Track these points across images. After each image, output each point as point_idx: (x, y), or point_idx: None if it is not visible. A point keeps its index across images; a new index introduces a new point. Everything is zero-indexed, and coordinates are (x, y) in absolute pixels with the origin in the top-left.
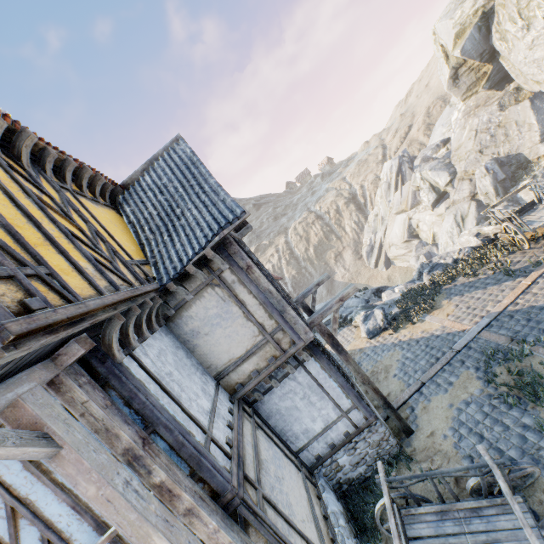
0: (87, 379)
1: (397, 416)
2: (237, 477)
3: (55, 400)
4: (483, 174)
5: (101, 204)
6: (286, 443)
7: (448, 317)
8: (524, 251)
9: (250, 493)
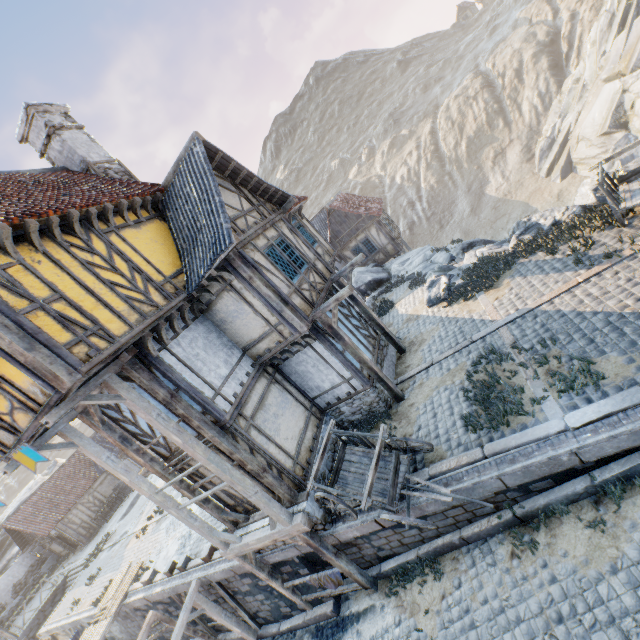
0: (139, 366)
1: (389, 388)
2: (232, 415)
3: (122, 380)
4: None
5: (144, 221)
6: (305, 392)
7: (494, 302)
8: (622, 229)
9: (241, 423)
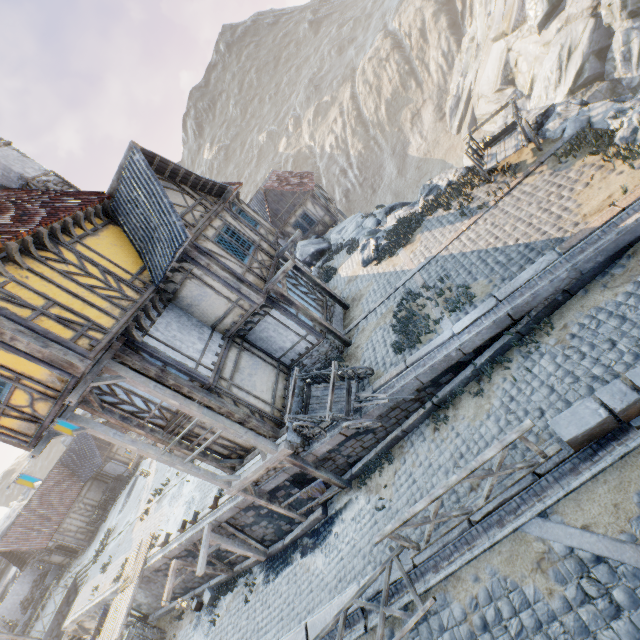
0: (129, 351)
1: (338, 337)
2: (214, 378)
3: (119, 364)
4: None
5: (100, 228)
6: (271, 354)
7: (410, 255)
8: (490, 185)
9: (223, 384)
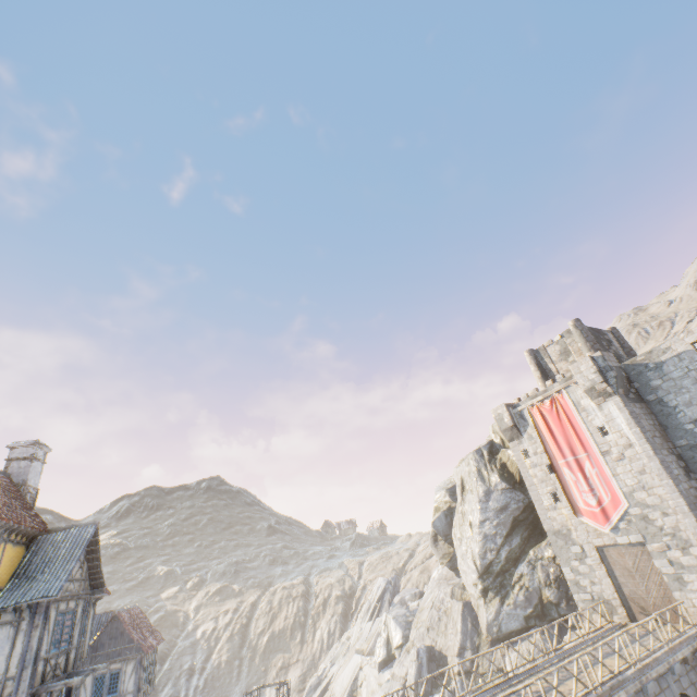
0: None
1: None
2: None
3: None
4: (414, 658)
5: (21, 543)
6: None
7: None
8: None
9: None
